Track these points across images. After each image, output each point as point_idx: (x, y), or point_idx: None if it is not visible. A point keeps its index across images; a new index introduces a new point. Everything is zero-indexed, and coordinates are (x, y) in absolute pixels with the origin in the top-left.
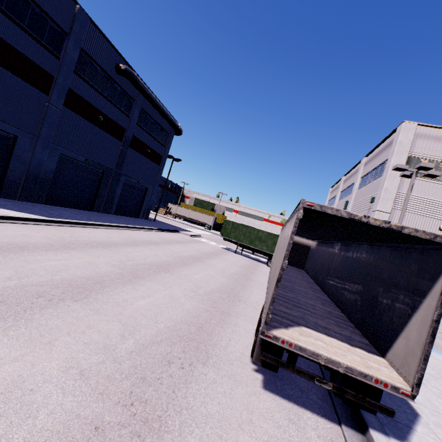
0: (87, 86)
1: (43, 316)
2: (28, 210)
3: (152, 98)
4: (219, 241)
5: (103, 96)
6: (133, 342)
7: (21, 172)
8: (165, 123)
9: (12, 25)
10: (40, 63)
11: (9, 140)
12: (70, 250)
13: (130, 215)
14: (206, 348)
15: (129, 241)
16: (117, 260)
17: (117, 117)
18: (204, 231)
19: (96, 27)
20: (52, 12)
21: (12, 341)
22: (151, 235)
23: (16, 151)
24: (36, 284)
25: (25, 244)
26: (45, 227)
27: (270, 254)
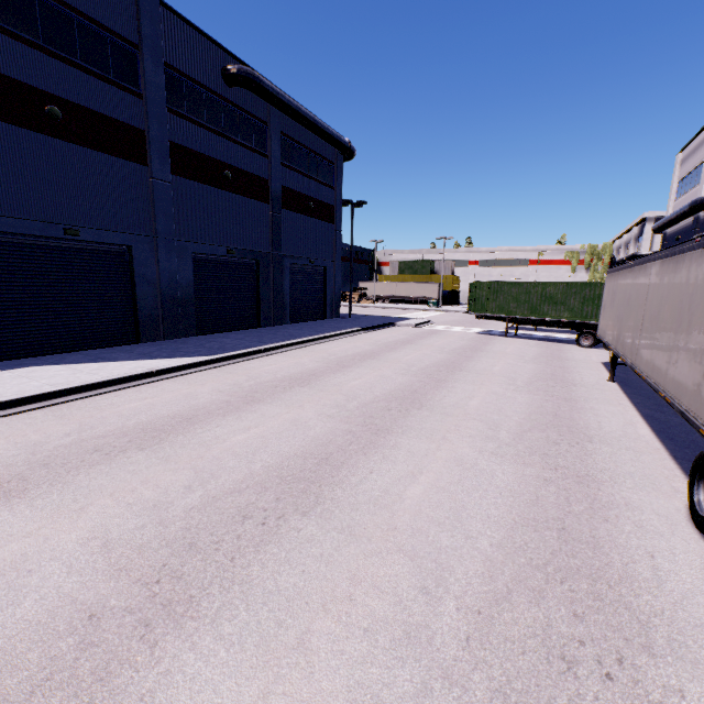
0: (193, 128)
1: (266, 568)
2: (180, 353)
3: (293, 107)
4: (463, 322)
5: (219, 135)
6: (455, 606)
7: (154, 298)
8: (323, 146)
9: (63, 68)
10: (119, 115)
11: (123, 256)
12: (256, 404)
13: (312, 317)
14: (618, 594)
15: (331, 363)
16: (330, 405)
17: (250, 163)
18: (429, 311)
19: (173, 13)
20: (105, 17)
21: (234, 653)
22: (357, 342)
23: (138, 269)
24: (230, 490)
25: (192, 411)
26: (210, 373)
27: (579, 323)
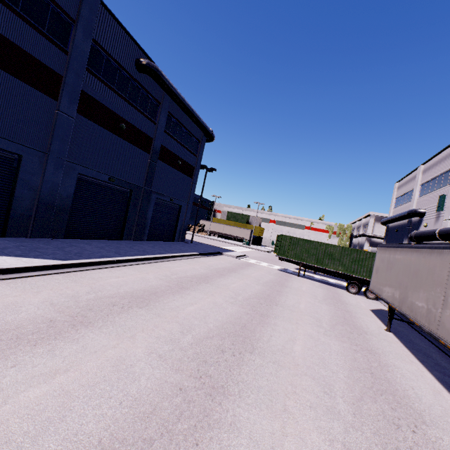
0: (104, 88)
1: None
2: (36, 252)
3: (180, 98)
4: (267, 259)
5: (123, 99)
6: None
7: (31, 201)
8: (195, 128)
9: (1, 8)
10: (43, 58)
11: (12, 162)
12: (83, 329)
13: (164, 238)
14: None
15: (172, 282)
16: (164, 338)
17: (142, 124)
18: (243, 247)
19: (109, 12)
20: None
21: None
22: (195, 264)
23: (22, 175)
24: None
25: None
26: (54, 278)
27: (348, 275)
